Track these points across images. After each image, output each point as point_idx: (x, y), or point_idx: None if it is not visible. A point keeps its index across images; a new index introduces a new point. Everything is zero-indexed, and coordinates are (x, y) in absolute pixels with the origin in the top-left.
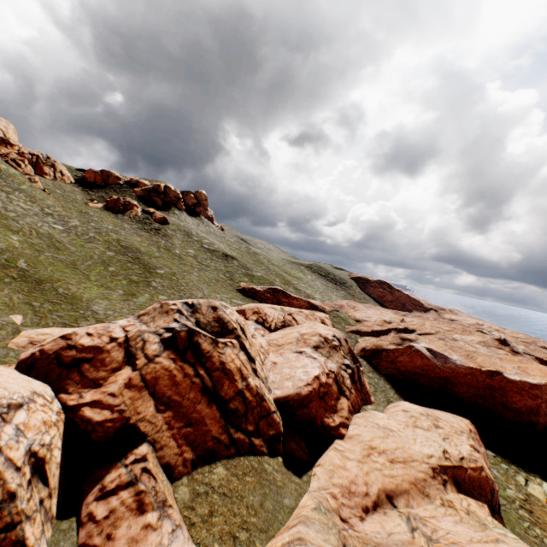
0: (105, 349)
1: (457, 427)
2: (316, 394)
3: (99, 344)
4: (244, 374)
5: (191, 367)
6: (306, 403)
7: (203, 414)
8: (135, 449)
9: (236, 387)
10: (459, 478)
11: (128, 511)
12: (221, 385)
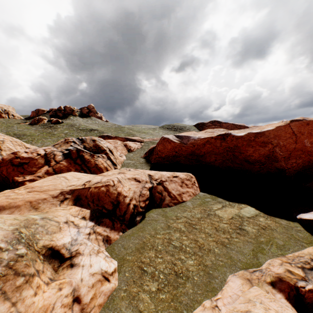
0: None
1: (148, 173)
2: (7, 162)
3: None
4: None
5: None
6: None
7: None
8: None
9: None
10: (83, 196)
11: None
12: None
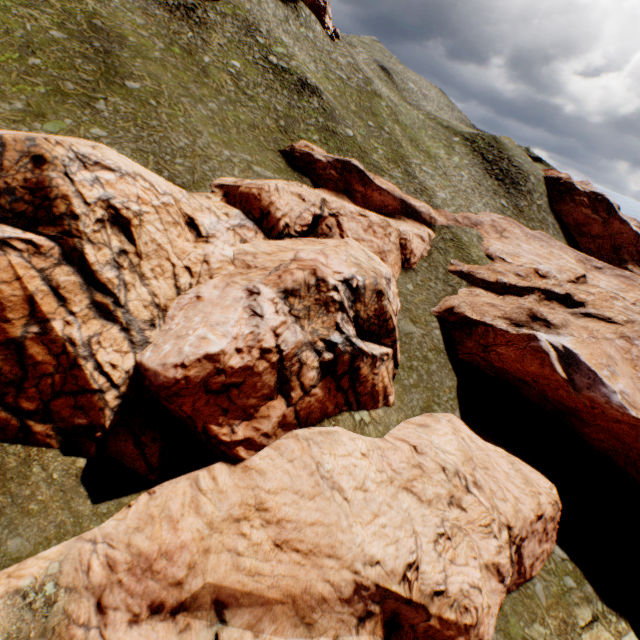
0: None
1: (504, 514)
2: (196, 386)
3: None
4: (41, 313)
5: None
6: (166, 396)
7: None
8: None
9: (2, 333)
10: (406, 619)
11: None
12: None
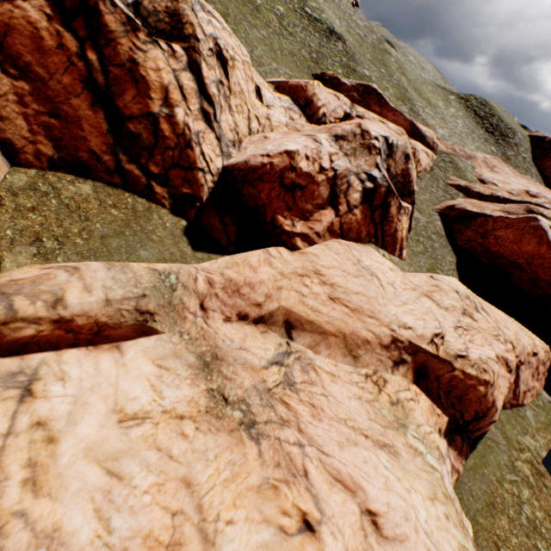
0: None
1: (507, 335)
2: (275, 175)
3: None
4: (171, 100)
5: (77, 42)
6: (251, 180)
7: (81, 115)
8: None
9: (146, 107)
10: (432, 372)
11: None
12: (121, 92)
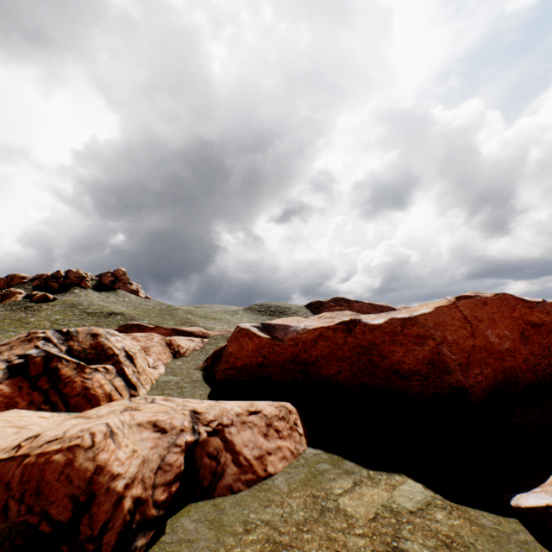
0: None
1: (193, 406)
2: None
3: None
4: None
5: None
6: None
7: None
8: None
9: None
10: (2, 481)
11: None
12: None
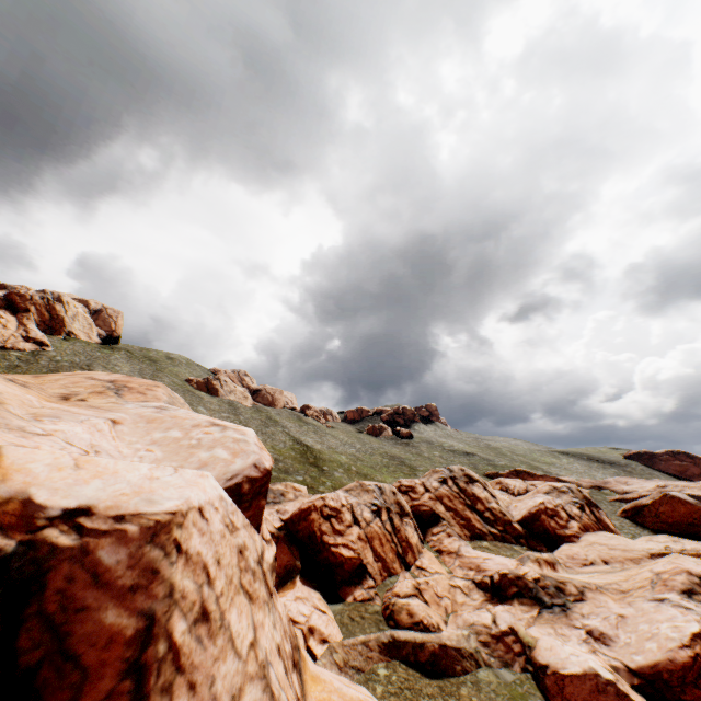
0: (415, 486)
1: None
2: (543, 512)
3: (411, 485)
4: (489, 501)
5: (456, 494)
6: (536, 517)
7: (469, 516)
8: (440, 523)
9: (485, 506)
10: None
11: (445, 537)
12: (475, 504)
